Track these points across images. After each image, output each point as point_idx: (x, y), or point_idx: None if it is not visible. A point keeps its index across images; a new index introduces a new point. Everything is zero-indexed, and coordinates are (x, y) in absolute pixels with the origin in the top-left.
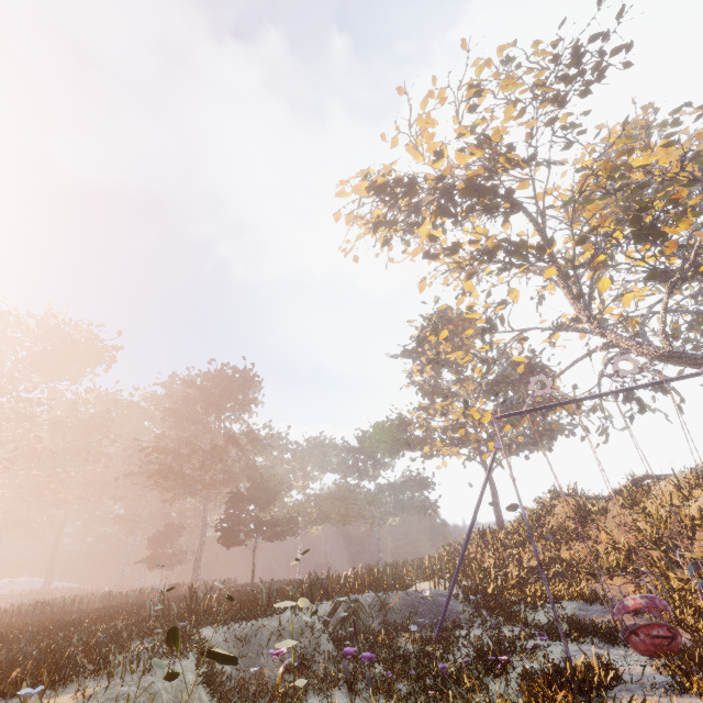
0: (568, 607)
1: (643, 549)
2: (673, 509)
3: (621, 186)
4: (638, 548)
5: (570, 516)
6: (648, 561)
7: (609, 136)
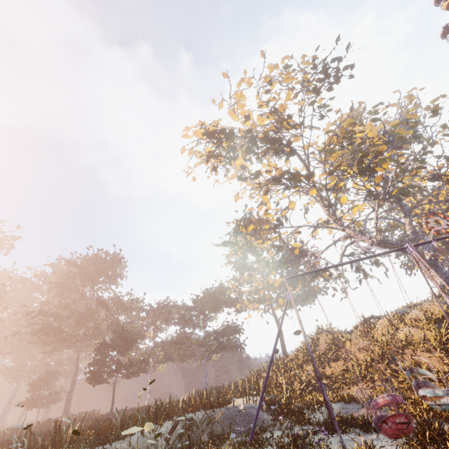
0: (335, 408)
1: (375, 363)
2: (390, 336)
3: (351, 142)
4: (372, 363)
5: (329, 345)
6: (378, 371)
7: (342, 117)
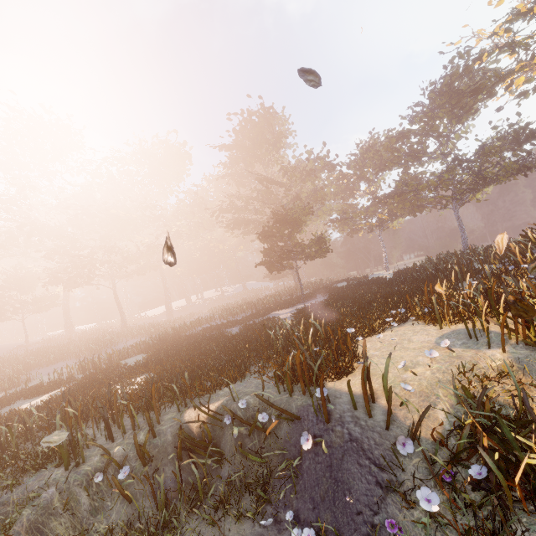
0: None
1: None
2: None
3: None
4: None
5: None
6: None
7: None
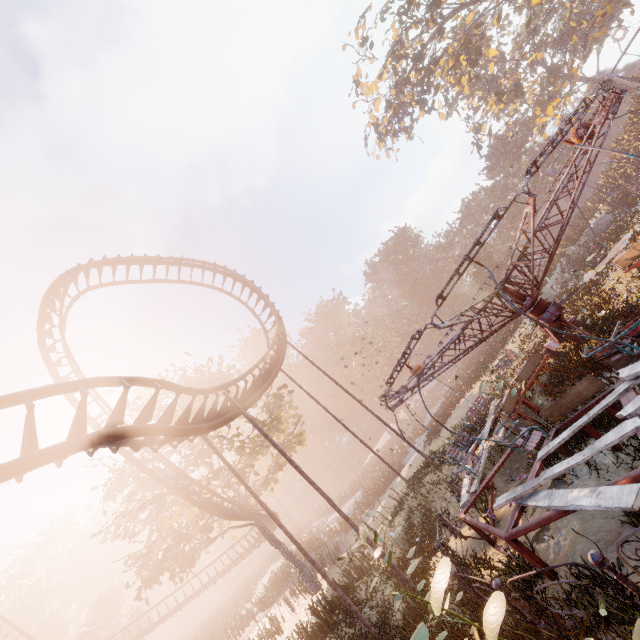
0: None
1: None
2: None
3: None
4: None
5: None
6: None
7: None
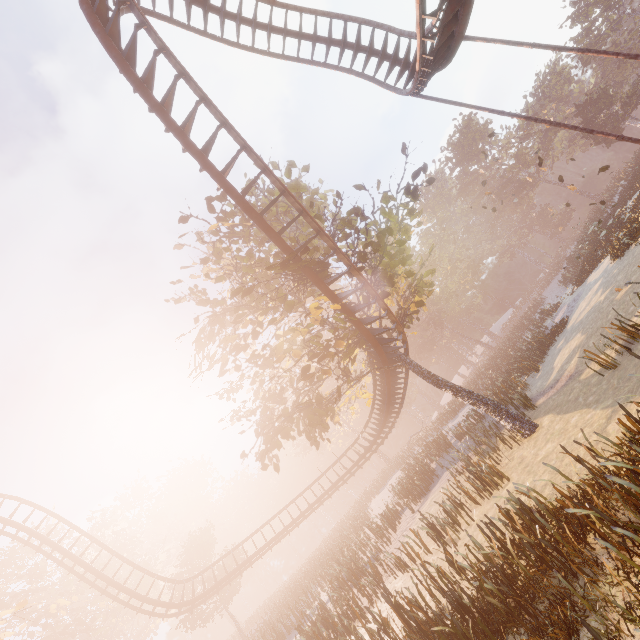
0: None
1: None
2: None
3: None
4: None
5: None
6: None
7: None
